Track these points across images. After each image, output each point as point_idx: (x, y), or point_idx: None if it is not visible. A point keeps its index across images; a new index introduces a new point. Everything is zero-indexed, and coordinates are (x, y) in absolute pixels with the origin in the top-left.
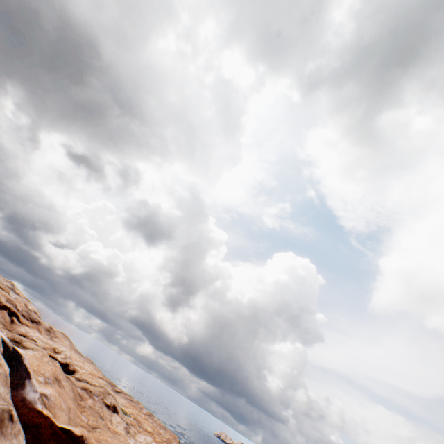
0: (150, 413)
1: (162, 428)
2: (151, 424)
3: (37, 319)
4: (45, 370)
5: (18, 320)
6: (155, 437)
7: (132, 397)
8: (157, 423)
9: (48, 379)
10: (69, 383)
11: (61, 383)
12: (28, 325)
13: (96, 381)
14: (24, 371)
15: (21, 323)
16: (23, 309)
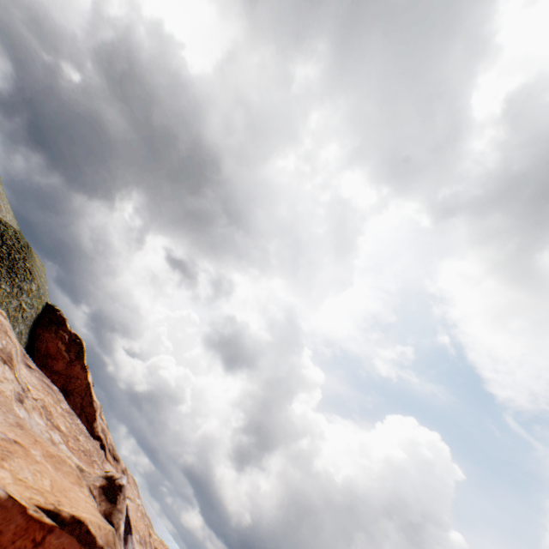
0: None
1: None
2: None
3: (118, 456)
4: (140, 527)
5: (105, 454)
6: None
7: None
8: None
9: (141, 538)
10: (151, 548)
11: (147, 547)
12: (110, 461)
13: None
14: (128, 523)
15: (107, 458)
16: (110, 442)
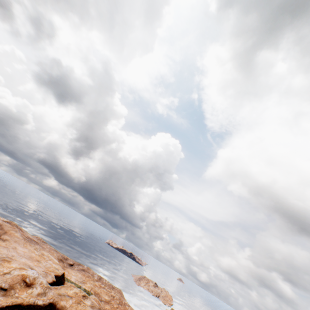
0: (99, 277)
1: (111, 288)
2: (105, 291)
3: None
4: None
5: None
6: (113, 305)
7: (83, 266)
8: (107, 285)
9: None
10: None
11: None
12: None
13: None
14: None
15: None
16: None
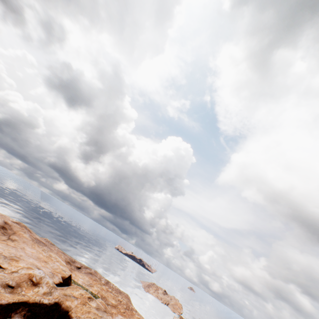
0: (106, 281)
1: (119, 293)
2: (112, 295)
3: None
4: None
5: None
6: (119, 309)
7: (90, 269)
8: (114, 289)
9: None
10: None
11: None
12: None
13: (93, 316)
14: None
15: None
16: None
